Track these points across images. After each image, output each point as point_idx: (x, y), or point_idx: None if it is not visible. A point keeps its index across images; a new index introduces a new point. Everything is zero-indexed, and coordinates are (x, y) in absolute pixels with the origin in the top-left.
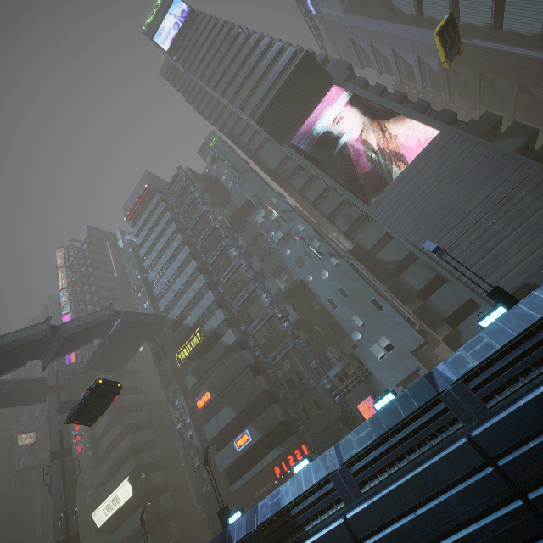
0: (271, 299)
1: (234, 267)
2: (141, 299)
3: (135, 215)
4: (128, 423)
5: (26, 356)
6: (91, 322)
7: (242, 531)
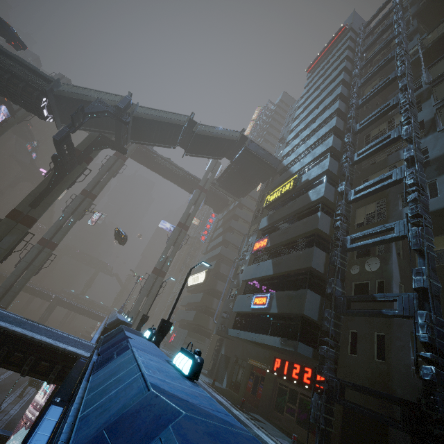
0: (413, 152)
1: (387, 118)
2: (279, 148)
3: (316, 65)
4: (226, 239)
5: (174, 139)
6: (220, 135)
7: (106, 345)
